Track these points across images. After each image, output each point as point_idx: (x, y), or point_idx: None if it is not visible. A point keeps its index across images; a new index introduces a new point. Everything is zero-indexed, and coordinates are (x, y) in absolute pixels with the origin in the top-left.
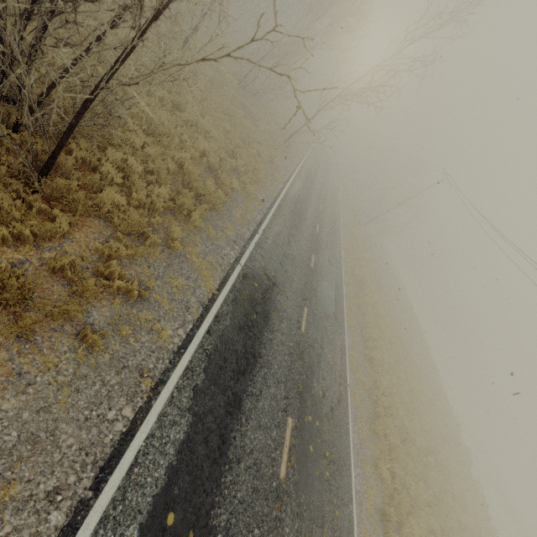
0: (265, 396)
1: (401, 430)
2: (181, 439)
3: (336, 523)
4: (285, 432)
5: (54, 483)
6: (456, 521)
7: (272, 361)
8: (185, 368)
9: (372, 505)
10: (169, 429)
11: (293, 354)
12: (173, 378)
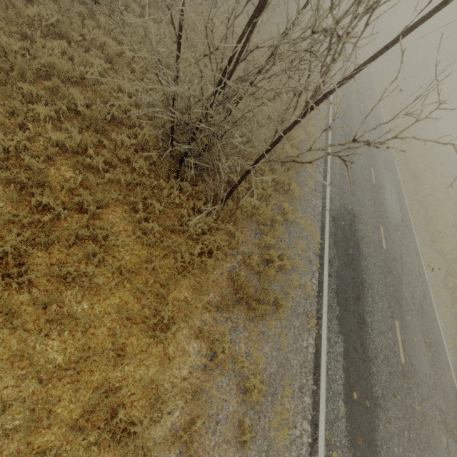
0: (376, 310)
1: None
2: (342, 351)
3: (443, 385)
4: (396, 332)
5: (299, 384)
6: None
7: (372, 282)
8: (327, 306)
9: None
10: (334, 346)
11: (384, 271)
12: (324, 315)
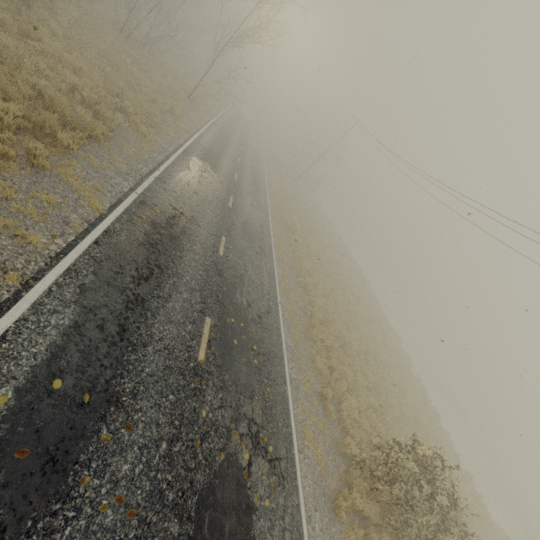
0: (176, 299)
1: (339, 338)
2: (66, 324)
3: (268, 397)
4: (203, 328)
5: None
6: (398, 403)
7: (183, 273)
8: (67, 269)
9: (309, 389)
10: (48, 316)
11: (209, 271)
12: (50, 276)
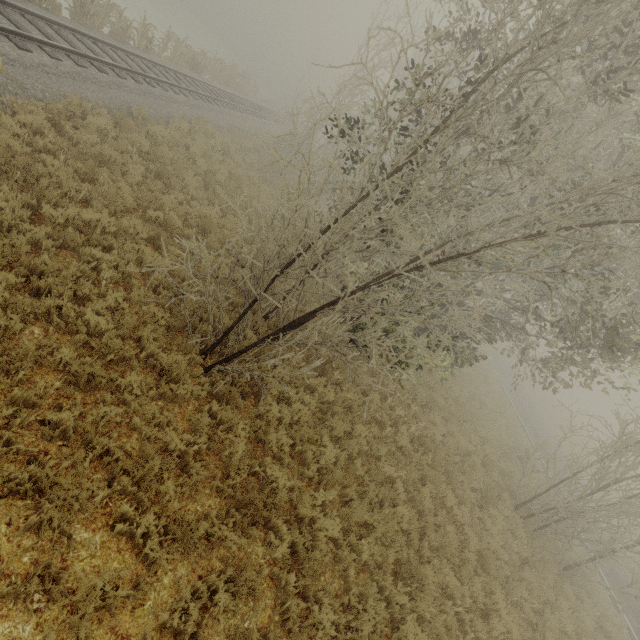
0: None
1: None
2: None
3: None
4: None
5: None
6: None
7: None
8: None
9: None
10: None
11: None
12: None
